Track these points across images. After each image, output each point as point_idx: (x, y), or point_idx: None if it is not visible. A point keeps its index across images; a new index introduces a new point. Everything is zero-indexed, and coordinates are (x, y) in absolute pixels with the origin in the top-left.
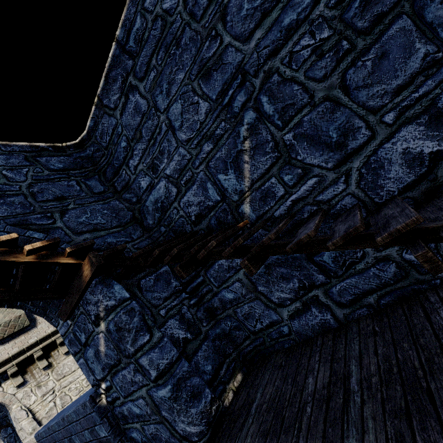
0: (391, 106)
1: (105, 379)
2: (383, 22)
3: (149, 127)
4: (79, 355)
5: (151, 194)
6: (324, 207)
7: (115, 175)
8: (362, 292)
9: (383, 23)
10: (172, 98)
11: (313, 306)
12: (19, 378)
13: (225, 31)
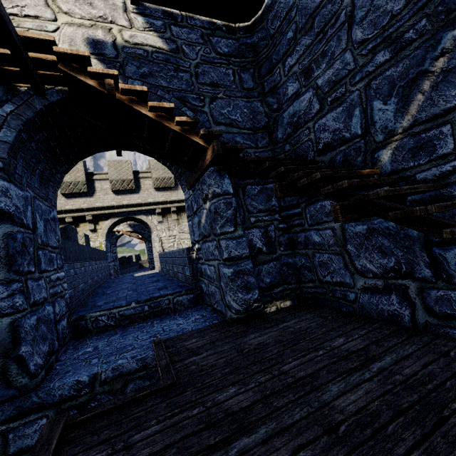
0: None
1: (199, 242)
2: None
3: (325, 14)
4: (190, 218)
5: (292, 104)
6: None
7: (269, 73)
8: None
9: None
10: None
11: (396, 294)
12: (160, 218)
13: None
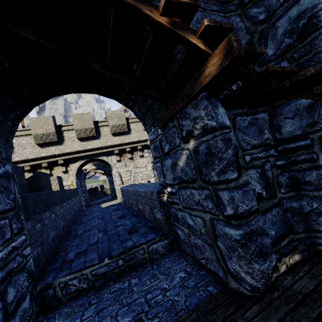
0: None
1: (172, 186)
2: None
3: None
4: (158, 160)
5: (297, 3)
6: None
7: None
8: None
9: None
10: None
11: None
12: (118, 157)
13: None
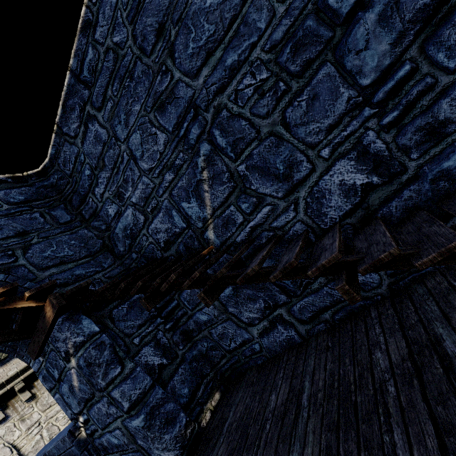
0: (326, 143)
1: (82, 413)
2: (311, 67)
3: (111, 155)
4: (54, 390)
5: (119, 221)
6: (279, 233)
7: (82, 203)
8: (319, 309)
9: (312, 69)
10: (130, 129)
11: (279, 324)
12: (0, 414)
13: (175, 67)
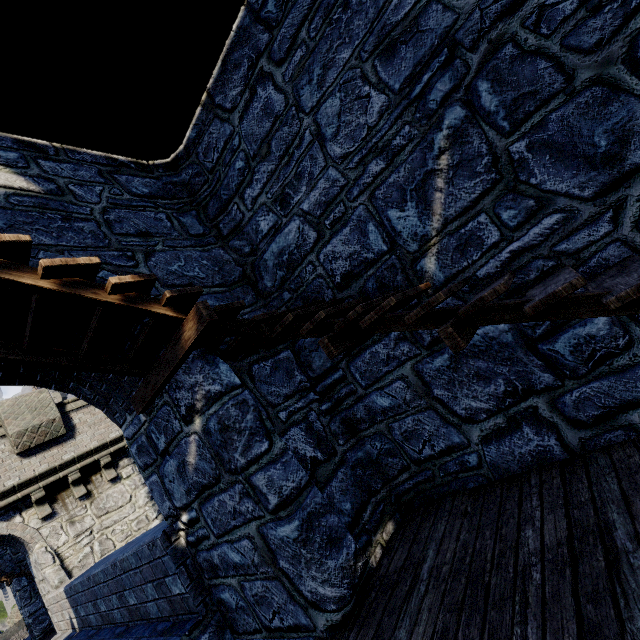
0: None
1: (189, 507)
2: None
3: (283, 136)
4: (151, 469)
5: (274, 241)
6: (569, 262)
7: (222, 212)
8: (618, 404)
9: None
10: (326, 90)
11: (527, 423)
12: (46, 508)
13: None
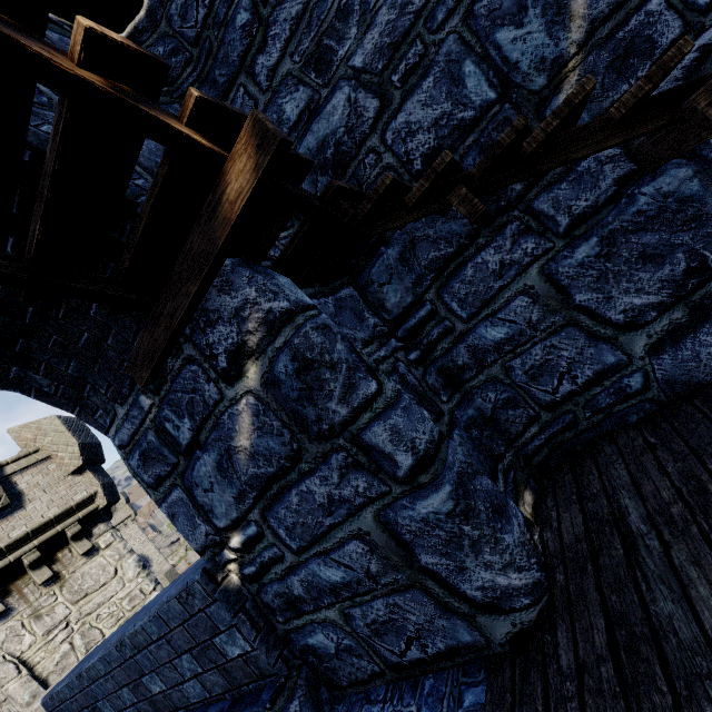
0: None
1: (243, 522)
2: None
3: None
4: (168, 483)
5: (309, 130)
6: None
7: None
8: None
9: None
10: None
11: None
12: None
13: None
